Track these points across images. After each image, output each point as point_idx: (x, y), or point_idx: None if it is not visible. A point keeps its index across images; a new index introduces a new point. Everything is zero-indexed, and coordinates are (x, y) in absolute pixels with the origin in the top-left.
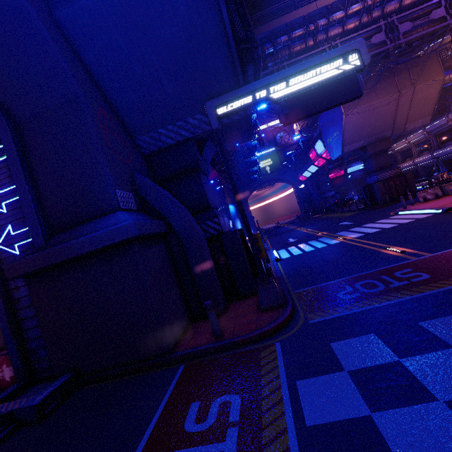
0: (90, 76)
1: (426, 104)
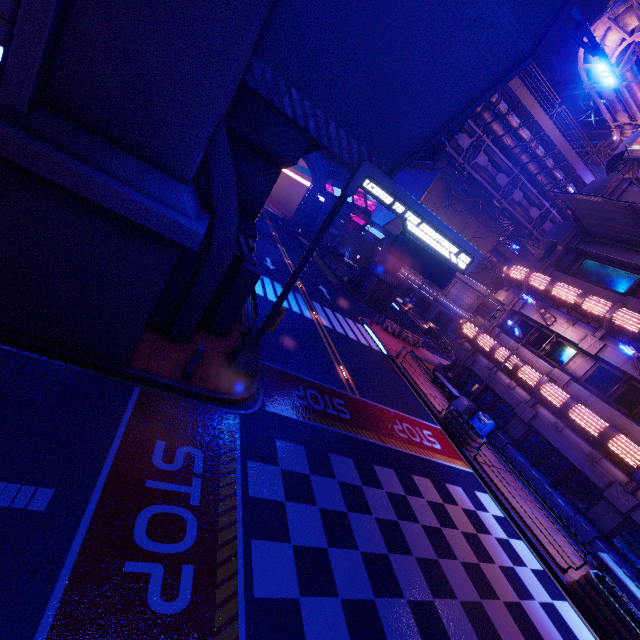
0: None
1: None
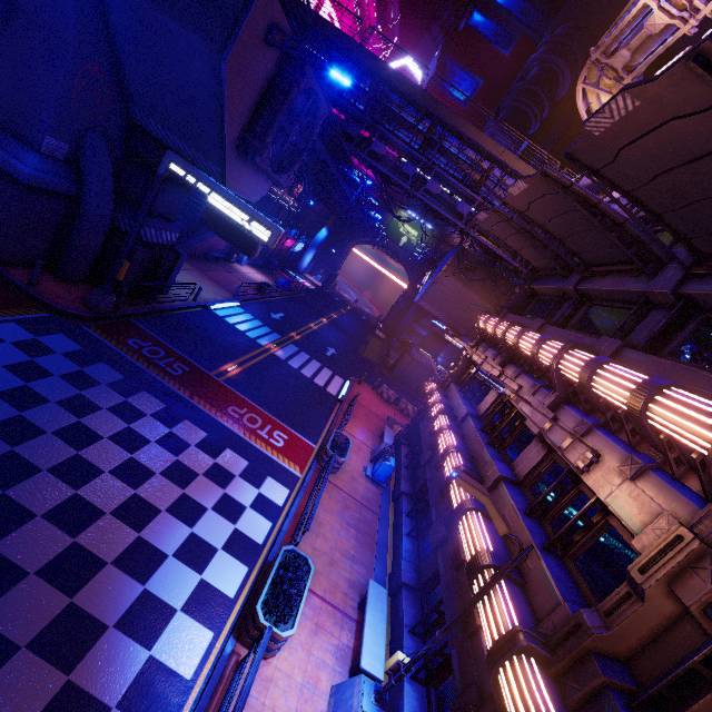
0: (107, 30)
1: None
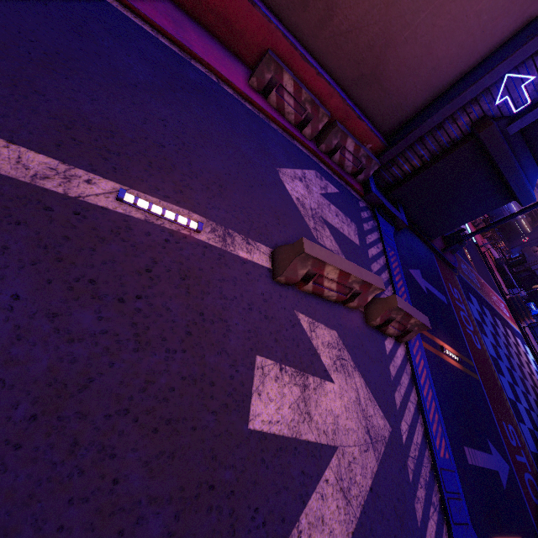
0: None
1: None
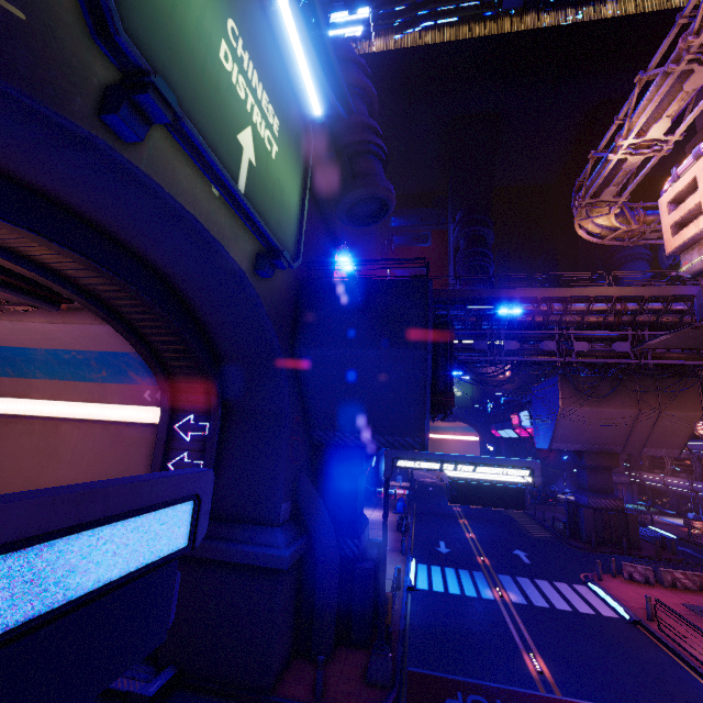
0: (299, 386)
1: (675, 435)
